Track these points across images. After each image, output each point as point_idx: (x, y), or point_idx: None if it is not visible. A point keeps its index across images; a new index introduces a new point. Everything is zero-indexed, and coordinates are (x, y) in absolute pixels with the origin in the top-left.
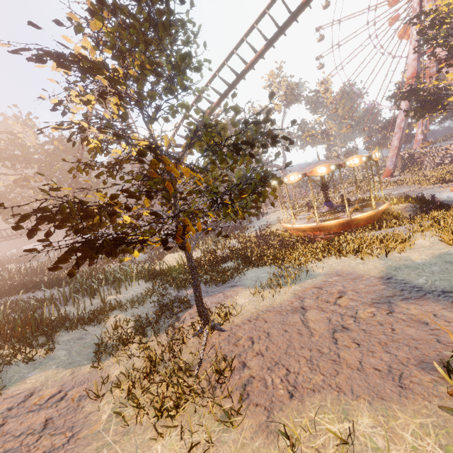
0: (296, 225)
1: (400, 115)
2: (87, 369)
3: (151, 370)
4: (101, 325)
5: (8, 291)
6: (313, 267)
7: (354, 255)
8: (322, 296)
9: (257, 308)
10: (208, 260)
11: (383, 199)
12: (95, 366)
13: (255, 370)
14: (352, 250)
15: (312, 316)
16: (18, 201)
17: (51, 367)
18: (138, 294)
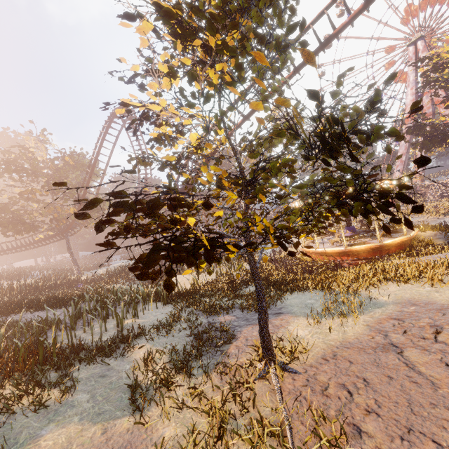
0: (320, 249)
1: (401, 149)
2: (124, 425)
3: (219, 431)
4: (125, 357)
5: (1, 310)
6: (373, 294)
7: (417, 282)
8: (411, 331)
9: (327, 342)
10: (227, 282)
11: None
12: (139, 422)
13: (382, 439)
14: (413, 276)
15: (416, 357)
16: (19, 214)
17: (71, 419)
18: (160, 319)
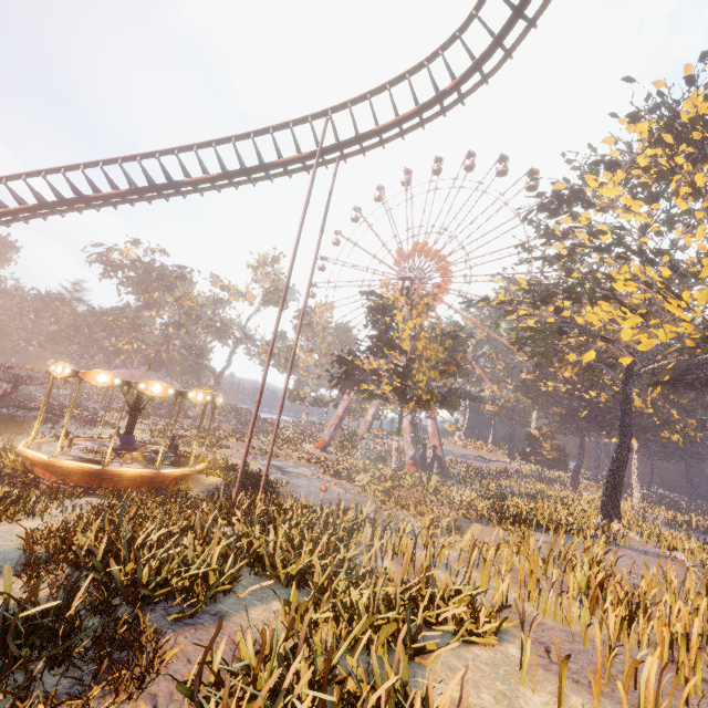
0: (25, 448)
1: None
2: None
3: None
4: None
5: None
6: None
7: None
8: None
9: None
10: None
11: (191, 460)
12: None
13: None
14: None
15: None
16: None
17: None
18: None
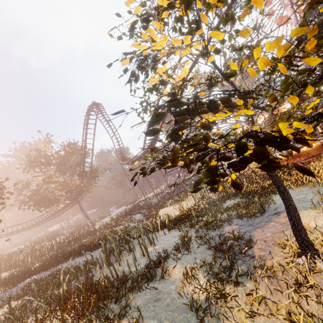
0: None
1: None
2: None
3: None
4: (166, 279)
5: (52, 263)
6: None
7: None
8: None
9: None
10: (207, 203)
11: None
12: None
13: None
14: None
15: None
16: (45, 194)
17: None
18: (173, 242)
